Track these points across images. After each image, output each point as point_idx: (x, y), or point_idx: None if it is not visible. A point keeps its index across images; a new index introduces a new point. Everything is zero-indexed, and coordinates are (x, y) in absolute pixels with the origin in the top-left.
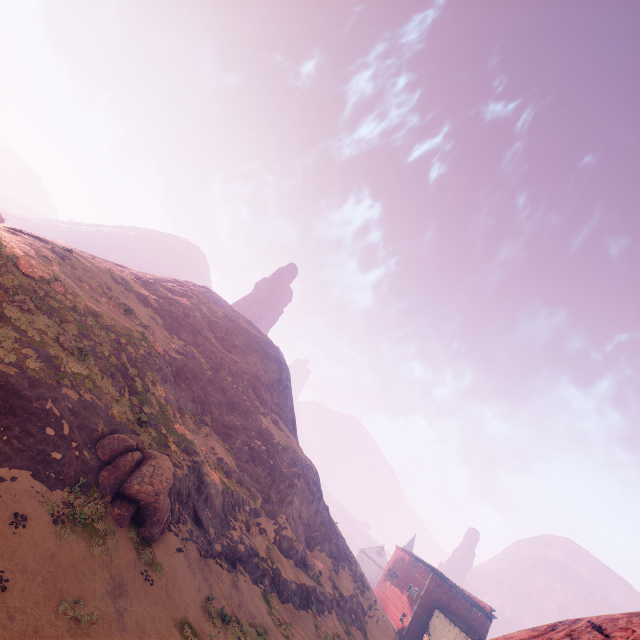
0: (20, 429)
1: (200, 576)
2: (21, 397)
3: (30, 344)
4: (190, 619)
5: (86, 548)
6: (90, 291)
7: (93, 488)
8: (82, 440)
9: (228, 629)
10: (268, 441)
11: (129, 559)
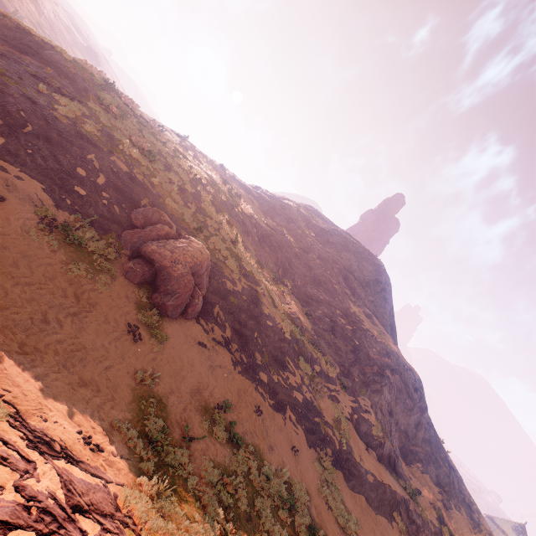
0: (49, 154)
1: (222, 383)
2: (63, 137)
3: (98, 123)
4: (171, 402)
5: (64, 262)
6: (193, 157)
7: (112, 236)
8: (117, 198)
9: (234, 453)
10: (355, 324)
11: (120, 305)
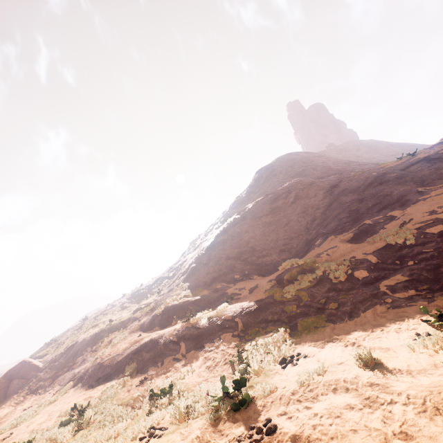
0: None
1: None
2: None
3: None
4: None
5: None
6: None
7: None
8: None
9: None
10: None
11: None
